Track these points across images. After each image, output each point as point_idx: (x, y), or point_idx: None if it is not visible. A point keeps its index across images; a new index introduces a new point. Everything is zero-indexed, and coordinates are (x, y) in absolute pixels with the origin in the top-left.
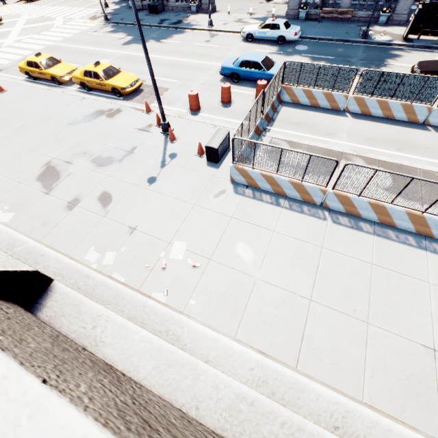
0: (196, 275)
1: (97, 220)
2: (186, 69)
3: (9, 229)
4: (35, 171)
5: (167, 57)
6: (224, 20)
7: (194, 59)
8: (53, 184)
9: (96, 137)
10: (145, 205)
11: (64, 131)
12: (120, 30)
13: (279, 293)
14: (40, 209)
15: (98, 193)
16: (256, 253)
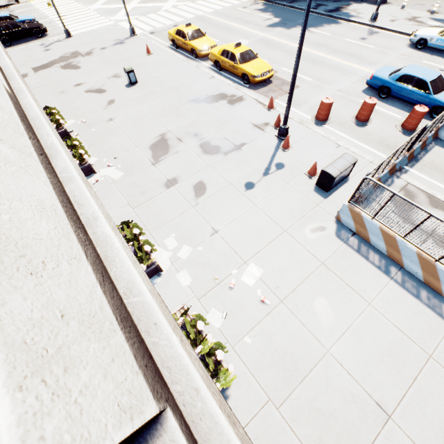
0: (260, 311)
1: (186, 207)
2: (326, 68)
3: (131, 265)
4: (150, 139)
5: (309, 50)
6: (394, 15)
7: (339, 57)
8: (161, 157)
9: (211, 122)
10: (234, 210)
11: (186, 106)
12: (269, 10)
13: (350, 385)
14: (143, 177)
15: (196, 180)
16: (337, 320)
